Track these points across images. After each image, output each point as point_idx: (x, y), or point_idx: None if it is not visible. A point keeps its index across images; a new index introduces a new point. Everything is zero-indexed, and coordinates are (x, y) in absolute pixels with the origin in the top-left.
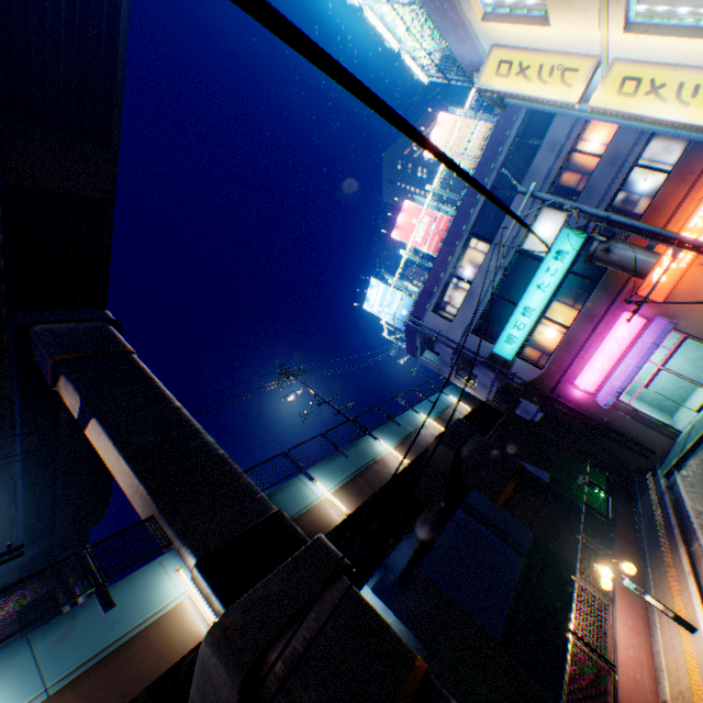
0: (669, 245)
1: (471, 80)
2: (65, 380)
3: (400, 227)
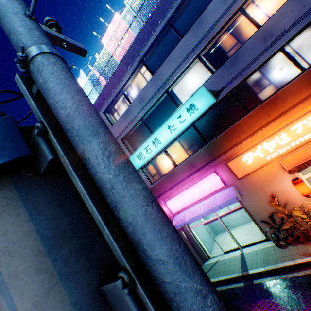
0: None
1: None
2: None
3: (108, 36)
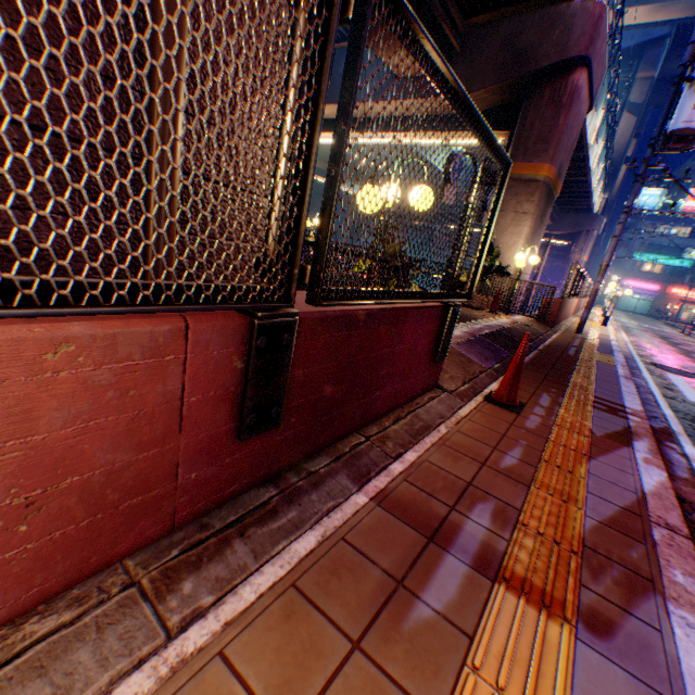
0: (688, 284)
1: None
2: (633, 143)
3: (694, 192)
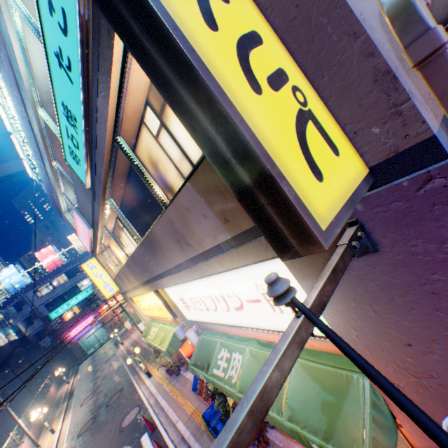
0: (106, 302)
1: None
2: None
3: (42, 252)
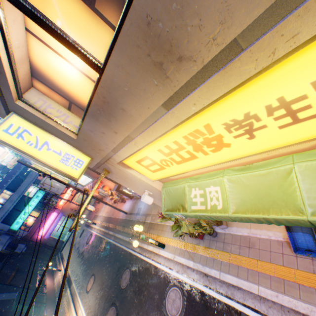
0: (61, 198)
1: (26, 161)
2: None
3: None
